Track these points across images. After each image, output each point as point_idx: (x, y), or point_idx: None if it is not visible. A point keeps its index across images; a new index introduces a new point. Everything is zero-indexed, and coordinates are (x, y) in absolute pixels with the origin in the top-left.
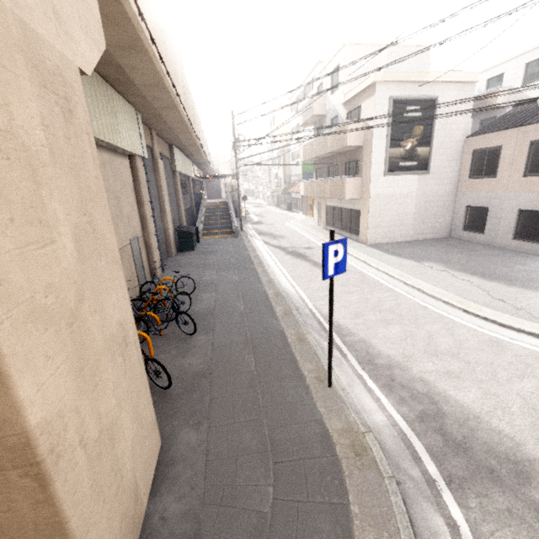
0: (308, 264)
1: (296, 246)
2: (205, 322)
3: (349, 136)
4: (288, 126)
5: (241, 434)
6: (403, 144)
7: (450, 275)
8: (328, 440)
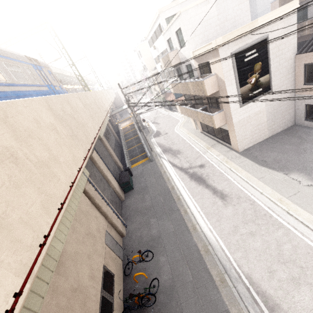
0: (209, 191)
1: (192, 164)
2: (175, 303)
3: (207, 88)
4: (150, 54)
5: None
6: (249, 80)
7: None
8: None
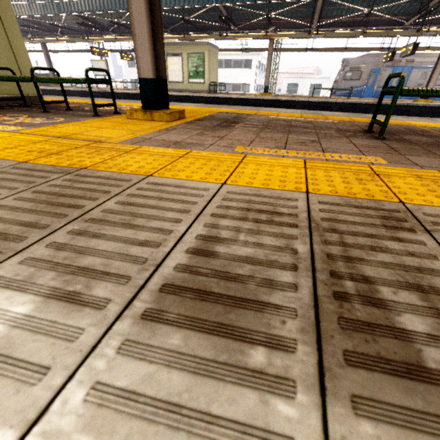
0: None
1: None
2: None
3: None
4: None
5: None
6: None
7: None
8: None
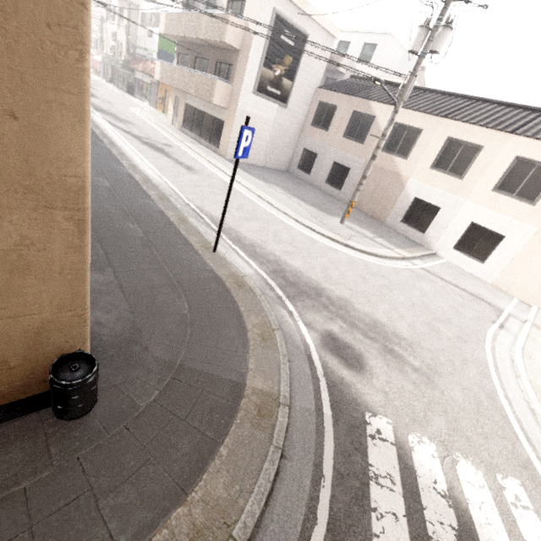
0: (171, 160)
1: (151, 138)
2: None
3: (229, 30)
4: None
5: (149, 277)
6: (274, 68)
7: (288, 198)
8: (219, 280)
